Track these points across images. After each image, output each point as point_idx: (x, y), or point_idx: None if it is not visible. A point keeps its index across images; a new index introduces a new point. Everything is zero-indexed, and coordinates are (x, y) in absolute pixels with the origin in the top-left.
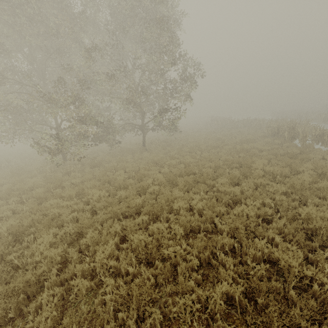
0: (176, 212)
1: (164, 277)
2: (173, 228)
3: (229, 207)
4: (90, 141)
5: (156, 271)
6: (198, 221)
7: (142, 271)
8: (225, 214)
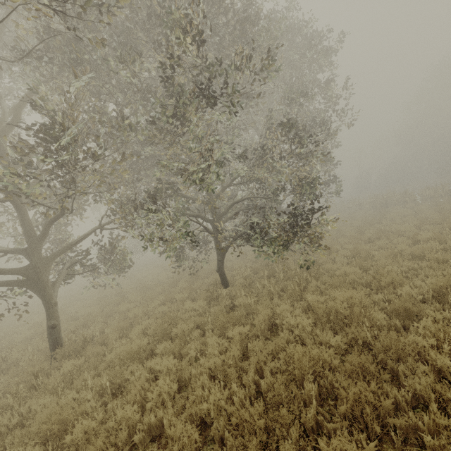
0: None
1: None
2: None
3: None
4: None
5: None
6: None
7: None
8: None
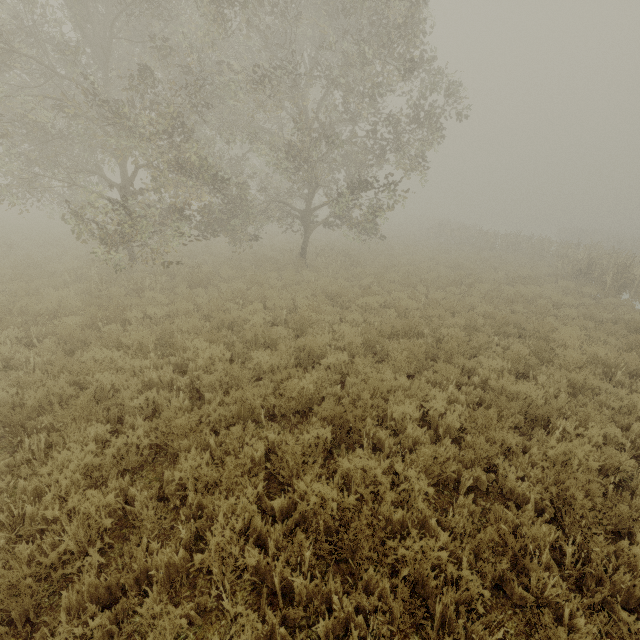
0: (393, 425)
1: (390, 618)
2: (402, 475)
3: (517, 432)
4: (194, 228)
5: (371, 601)
6: (452, 458)
7: (335, 598)
8: (517, 452)
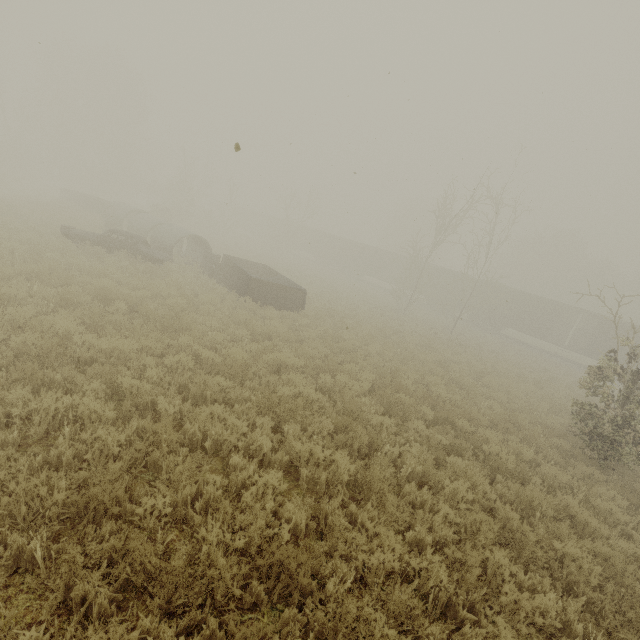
0: None
1: None
2: None
3: None
4: None
5: None
6: None
7: None
8: None
